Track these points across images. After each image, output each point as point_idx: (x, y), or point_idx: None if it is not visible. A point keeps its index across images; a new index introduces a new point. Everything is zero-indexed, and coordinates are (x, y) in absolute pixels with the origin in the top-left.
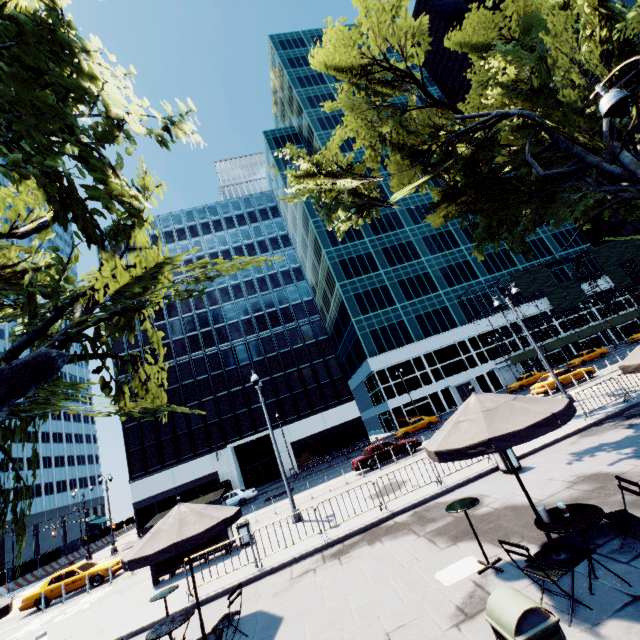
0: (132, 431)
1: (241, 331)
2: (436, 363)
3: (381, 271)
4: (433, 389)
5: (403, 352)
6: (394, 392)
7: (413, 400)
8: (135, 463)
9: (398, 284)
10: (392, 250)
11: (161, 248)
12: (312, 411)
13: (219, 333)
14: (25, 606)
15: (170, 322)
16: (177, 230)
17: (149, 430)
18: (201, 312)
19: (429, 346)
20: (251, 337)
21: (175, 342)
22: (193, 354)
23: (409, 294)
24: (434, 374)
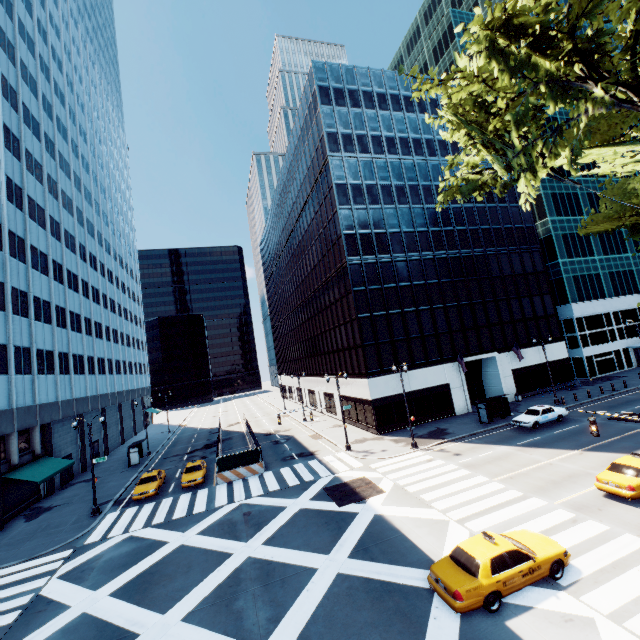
0: (365, 323)
1: (469, 241)
2: (621, 323)
3: (585, 217)
4: (617, 346)
5: (599, 305)
6: (588, 341)
7: (601, 353)
8: (370, 358)
9: (598, 235)
10: (595, 198)
11: (387, 114)
12: (530, 343)
13: (448, 237)
14: (639, 494)
15: (399, 209)
16: (404, 97)
17: (382, 326)
18: (430, 207)
19: (619, 305)
20: (479, 251)
21: (405, 234)
22: (423, 253)
23: (605, 249)
24: (618, 333)
